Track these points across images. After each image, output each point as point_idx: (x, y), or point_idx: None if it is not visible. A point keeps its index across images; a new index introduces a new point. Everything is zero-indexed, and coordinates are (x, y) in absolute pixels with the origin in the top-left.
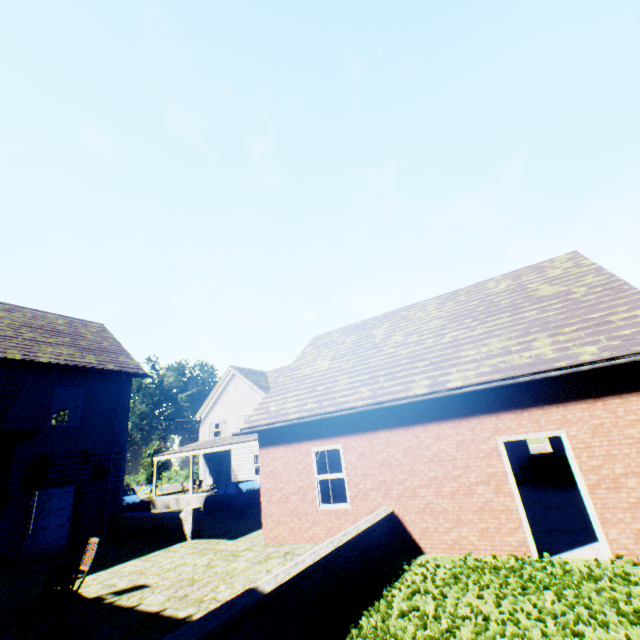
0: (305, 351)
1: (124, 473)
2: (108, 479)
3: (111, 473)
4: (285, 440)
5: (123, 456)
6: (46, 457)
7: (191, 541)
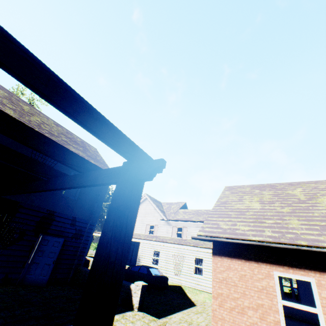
0: (225, 193)
1: (90, 239)
2: (81, 240)
3: (84, 237)
4: (241, 256)
5: (93, 228)
6: (53, 214)
7: (138, 313)
